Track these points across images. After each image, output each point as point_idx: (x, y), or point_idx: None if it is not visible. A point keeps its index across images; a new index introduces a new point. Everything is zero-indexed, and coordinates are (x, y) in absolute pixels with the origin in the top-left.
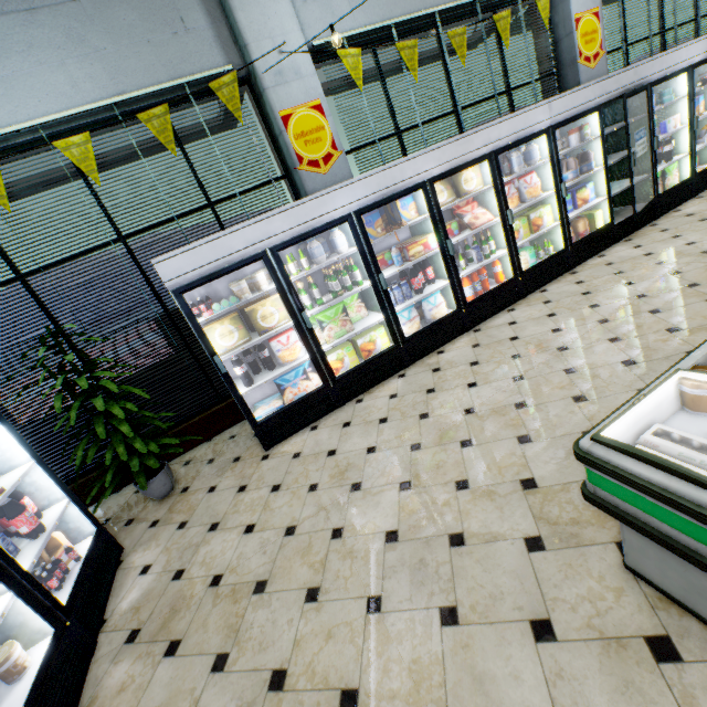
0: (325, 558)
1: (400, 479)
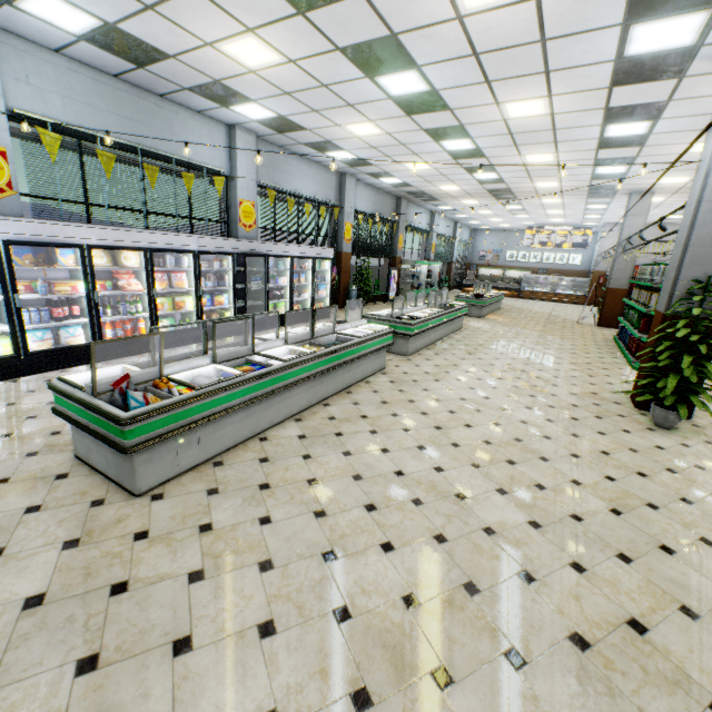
0: None
1: None
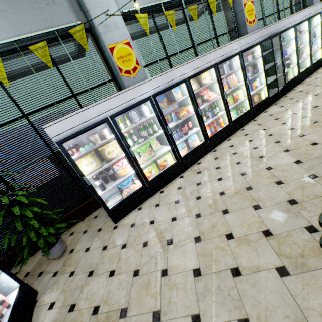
0: (160, 290)
1: (194, 236)
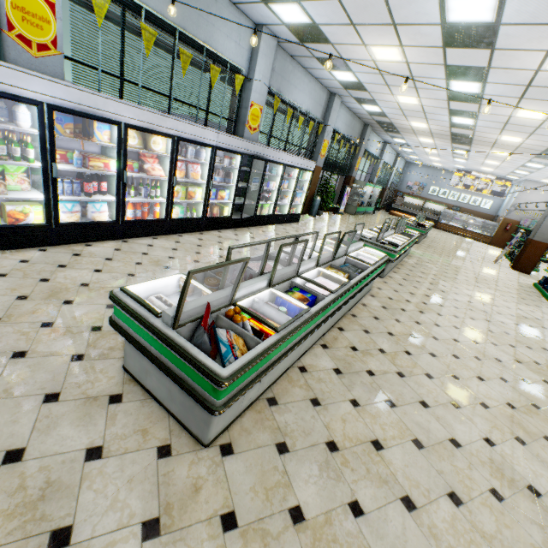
0: None
1: None
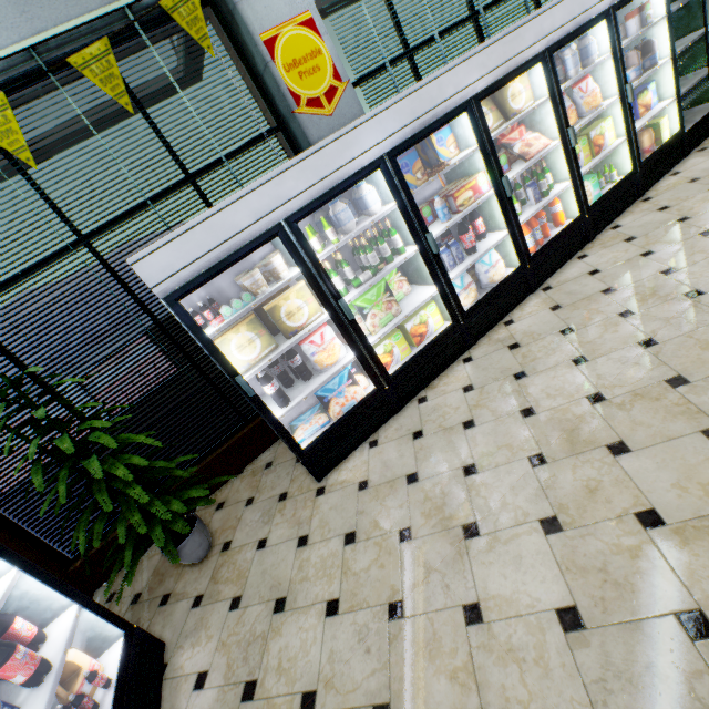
0: (470, 662)
1: (537, 515)
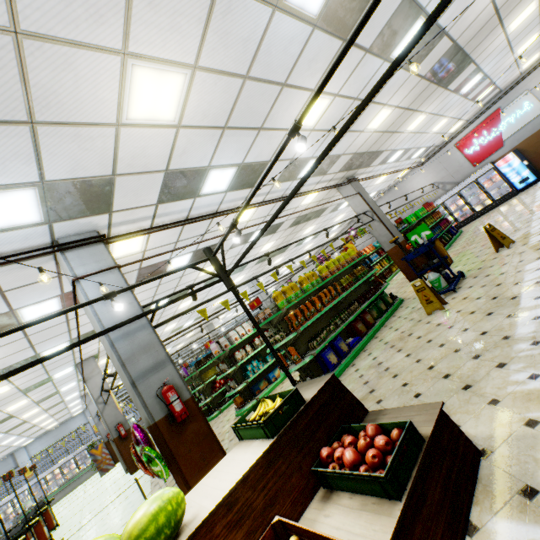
0: None
1: None
